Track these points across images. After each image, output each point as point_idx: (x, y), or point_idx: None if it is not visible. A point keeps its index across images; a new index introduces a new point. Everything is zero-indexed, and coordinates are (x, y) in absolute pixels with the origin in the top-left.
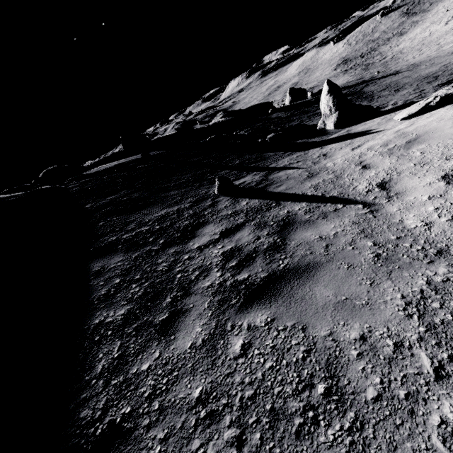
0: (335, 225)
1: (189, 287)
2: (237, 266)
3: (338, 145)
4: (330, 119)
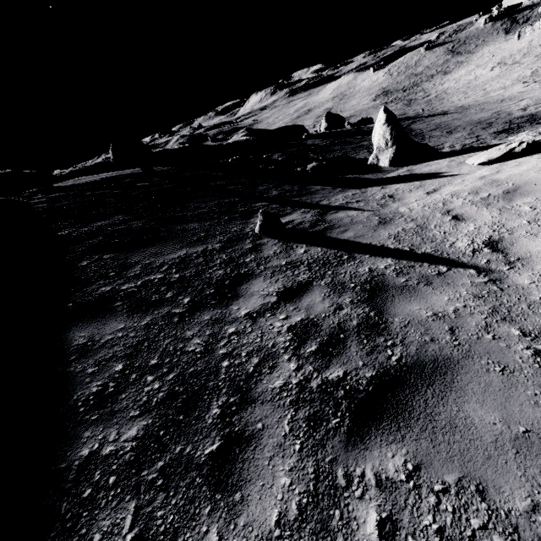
0: (449, 297)
1: (247, 388)
2: (320, 353)
3: (405, 186)
4: (385, 154)
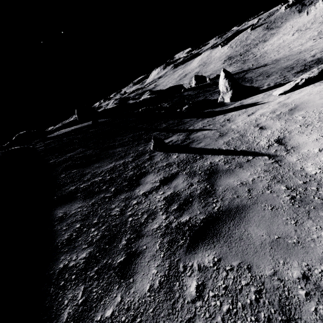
0: (250, 173)
1: (140, 230)
2: (178, 209)
3: (237, 113)
4: (227, 95)
